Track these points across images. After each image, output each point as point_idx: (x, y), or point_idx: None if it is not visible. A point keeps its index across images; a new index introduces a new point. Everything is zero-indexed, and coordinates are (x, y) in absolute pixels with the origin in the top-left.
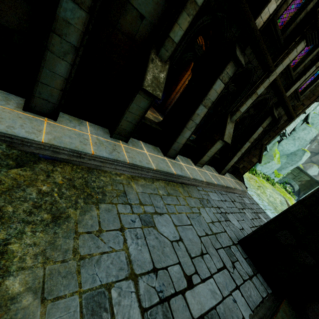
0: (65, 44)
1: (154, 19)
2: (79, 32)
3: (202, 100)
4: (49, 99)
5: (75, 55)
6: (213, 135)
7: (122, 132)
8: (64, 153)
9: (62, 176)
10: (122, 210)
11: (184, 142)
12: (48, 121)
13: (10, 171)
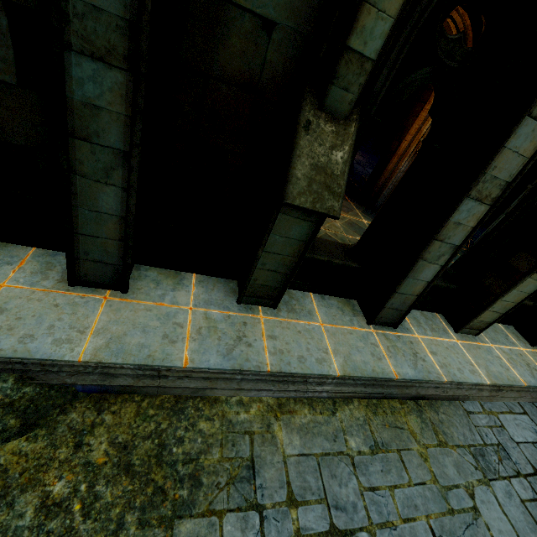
0: (101, 153)
1: (302, 18)
2: (123, 119)
3: (470, 188)
4: (105, 260)
5: (127, 168)
6: (508, 258)
7: (261, 291)
8: (125, 373)
9: (110, 437)
10: (234, 536)
11: (419, 291)
12: (110, 299)
13: (3, 448)
